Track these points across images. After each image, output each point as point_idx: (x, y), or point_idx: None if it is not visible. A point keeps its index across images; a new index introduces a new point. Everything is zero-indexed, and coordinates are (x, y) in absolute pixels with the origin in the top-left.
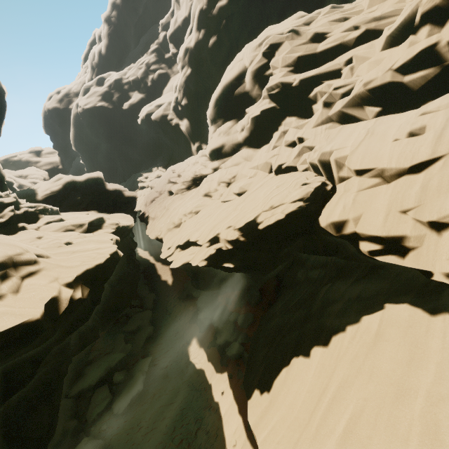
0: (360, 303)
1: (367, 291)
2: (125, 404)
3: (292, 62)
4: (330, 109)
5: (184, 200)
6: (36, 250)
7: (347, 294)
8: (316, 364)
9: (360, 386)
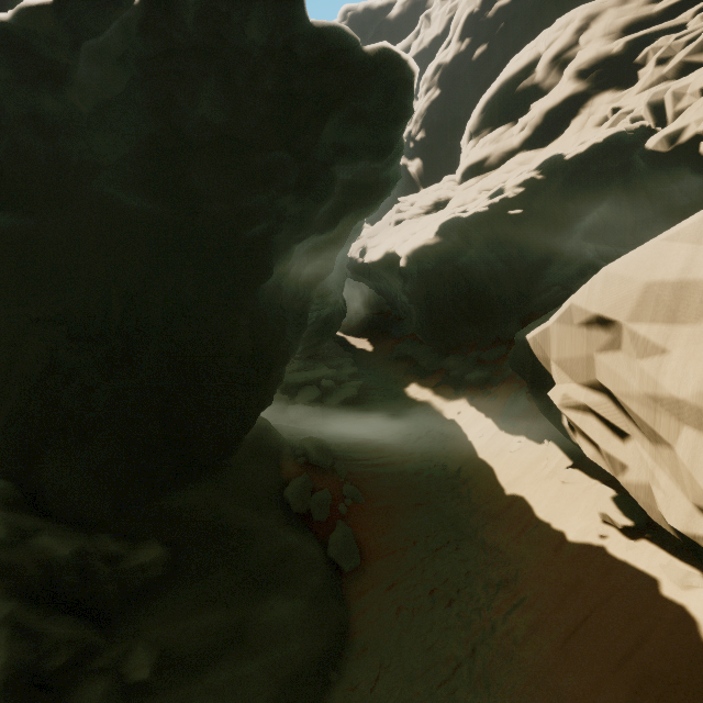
0: None
1: None
2: (339, 399)
3: (614, 28)
4: (666, 66)
5: None
6: None
7: None
8: None
9: None
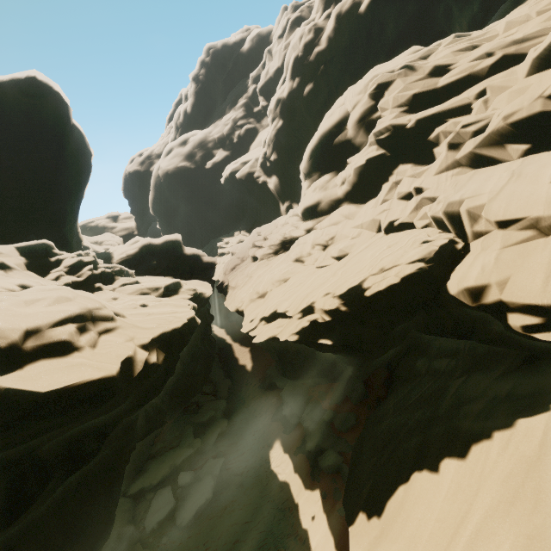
0: (512, 402)
1: (522, 388)
2: (190, 514)
3: (405, 101)
4: (458, 151)
5: (271, 266)
6: (113, 308)
7: (491, 390)
8: (448, 482)
9: (520, 518)
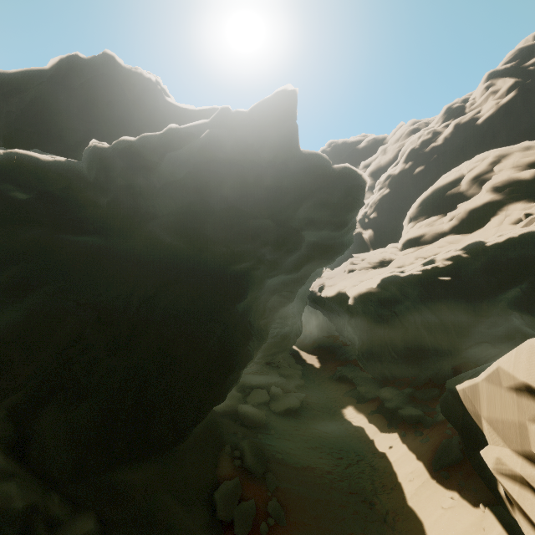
0: None
1: None
2: (283, 407)
3: (521, 164)
4: None
5: None
6: None
7: None
8: None
9: None
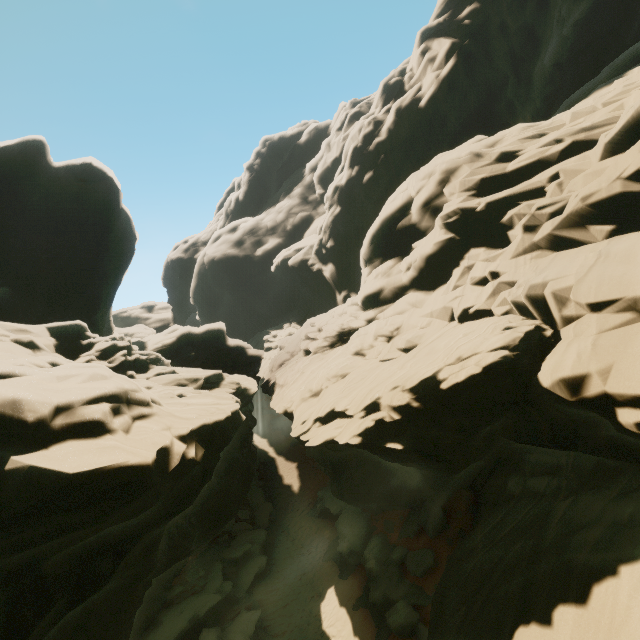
0: (638, 528)
1: None
2: None
3: (473, 186)
4: (535, 234)
5: (326, 360)
6: (149, 393)
7: (609, 514)
8: None
9: None
